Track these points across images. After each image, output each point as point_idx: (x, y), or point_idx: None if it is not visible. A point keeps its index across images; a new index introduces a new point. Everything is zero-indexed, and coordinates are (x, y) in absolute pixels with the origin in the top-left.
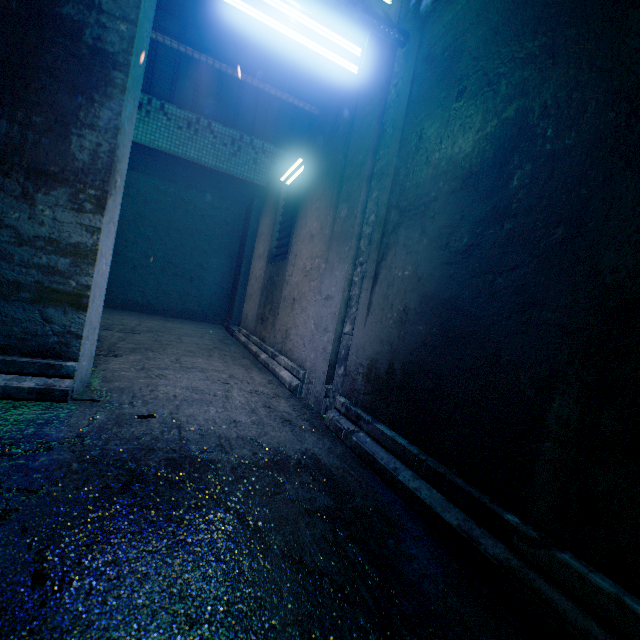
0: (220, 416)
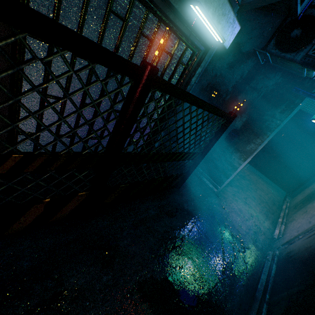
0: (238, 222)
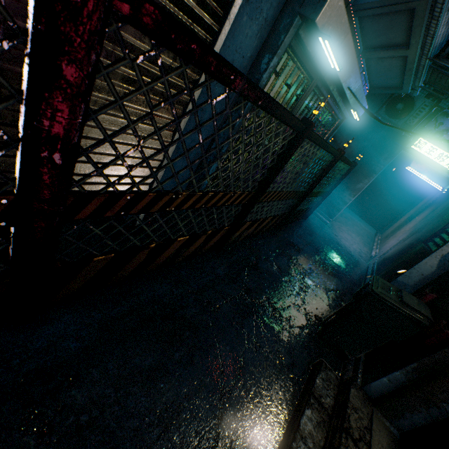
0: (347, 245)
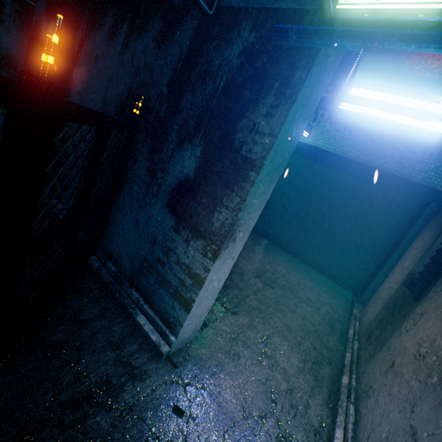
0: None
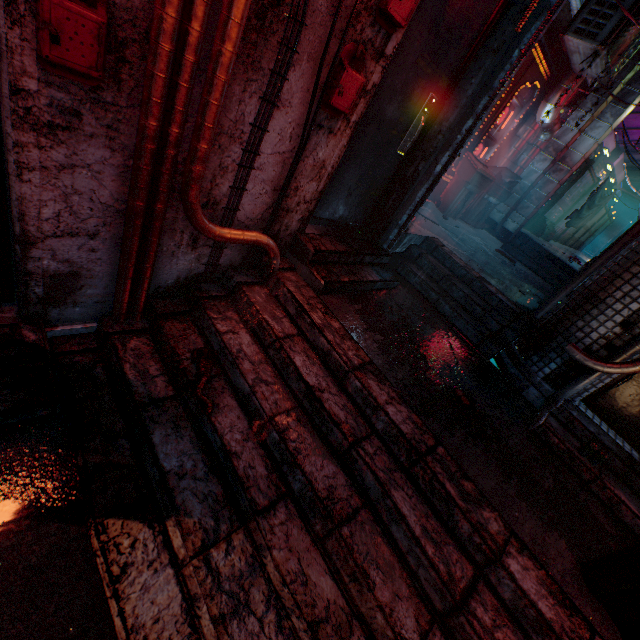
0: None
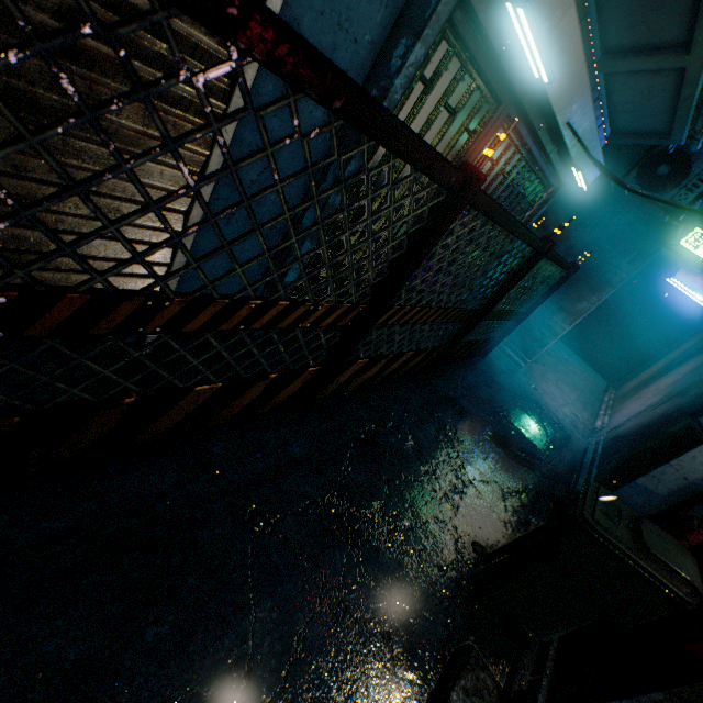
0: (553, 406)
